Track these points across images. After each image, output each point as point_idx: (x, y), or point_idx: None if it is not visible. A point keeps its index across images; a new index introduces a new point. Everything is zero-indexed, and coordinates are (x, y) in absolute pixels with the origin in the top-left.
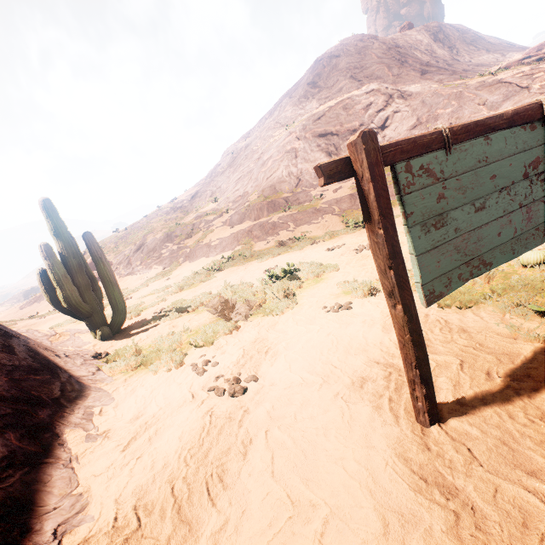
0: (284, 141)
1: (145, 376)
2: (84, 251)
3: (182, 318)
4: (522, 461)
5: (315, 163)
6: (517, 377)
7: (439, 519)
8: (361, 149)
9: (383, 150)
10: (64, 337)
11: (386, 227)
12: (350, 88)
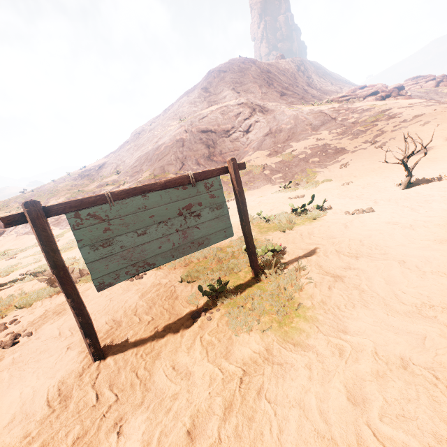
0: (176, 132)
1: None
2: None
3: (33, 281)
4: (115, 379)
5: (197, 152)
6: (165, 329)
7: (41, 414)
8: (25, 211)
9: (55, 207)
10: None
11: (47, 252)
12: (231, 97)
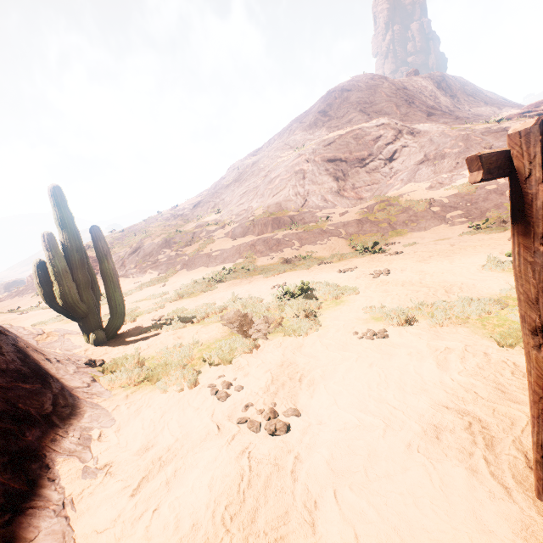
0: (293, 162)
1: (151, 394)
2: None
3: (187, 329)
4: None
5: (322, 185)
6: None
7: None
8: (536, 140)
9: None
10: (52, 338)
11: None
12: (359, 121)
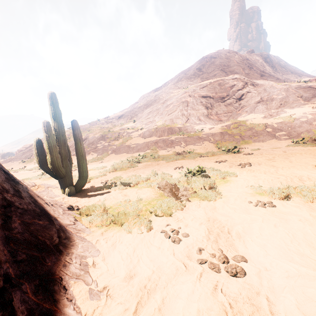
0: (181, 96)
1: (120, 234)
2: None
3: (129, 190)
4: None
5: (198, 111)
6: None
7: None
8: None
9: None
10: (41, 188)
11: None
12: (220, 75)
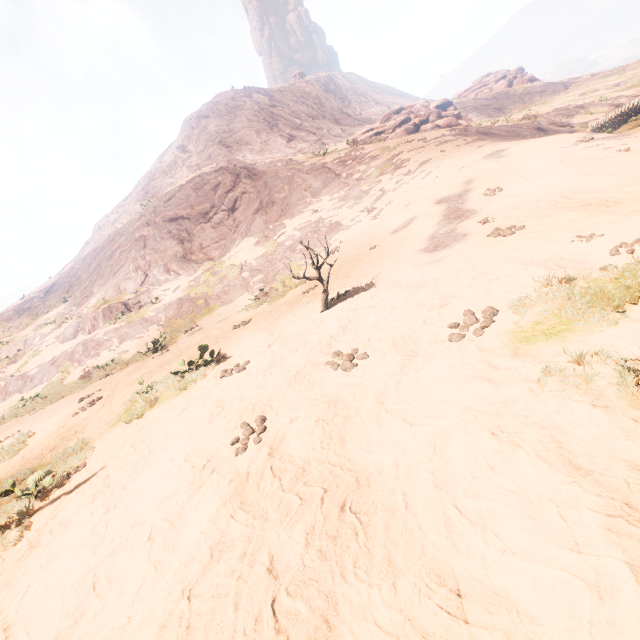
0: (134, 227)
1: None
2: None
3: None
4: None
5: (165, 253)
6: None
7: None
8: None
9: None
10: None
11: None
12: (218, 156)
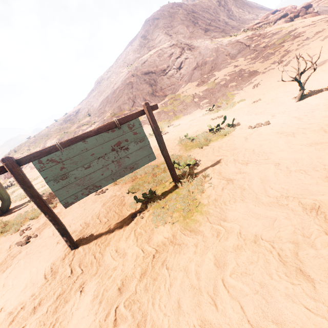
0: (125, 77)
1: (0, 238)
2: (8, 153)
3: None
4: (83, 260)
5: (143, 91)
6: (115, 226)
7: (41, 283)
8: (4, 164)
9: (23, 158)
10: None
11: (25, 188)
12: (165, 41)
